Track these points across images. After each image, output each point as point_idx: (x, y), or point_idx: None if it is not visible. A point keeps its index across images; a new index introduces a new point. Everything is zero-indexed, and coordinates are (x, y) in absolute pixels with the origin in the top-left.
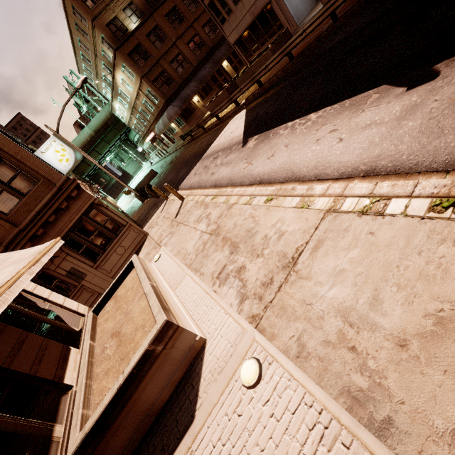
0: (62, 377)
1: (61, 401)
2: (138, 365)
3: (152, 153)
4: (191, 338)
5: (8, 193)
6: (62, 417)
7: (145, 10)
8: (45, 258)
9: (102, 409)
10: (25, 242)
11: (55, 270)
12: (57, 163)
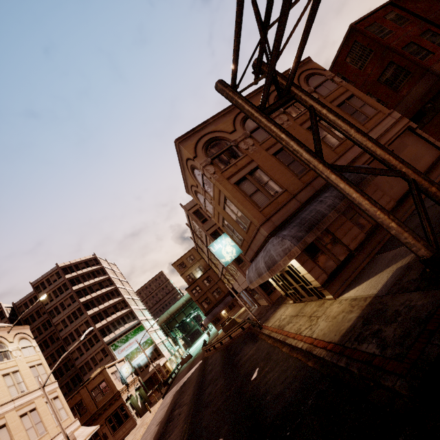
0: None
1: None
2: None
3: None
4: None
5: (101, 393)
6: None
7: (206, 267)
8: (88, 438)
9: None
10: (97, 415)
11: (100, 431)
12: (125, 373)
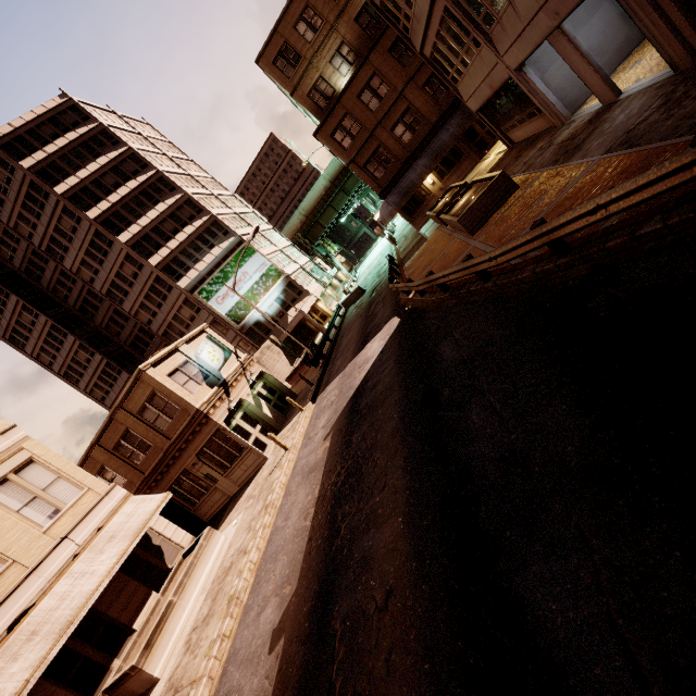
0: (134, 622)
1: (127, 640)
2: (124, 675)
3: None
4: (151, 675)
5: (162, 416)
6: (122, 653)
7: (361, 47)
8: (134, 544)
9: (112, 683)
10: (175, 452)
11: (196, 472)
12: (211, 362)
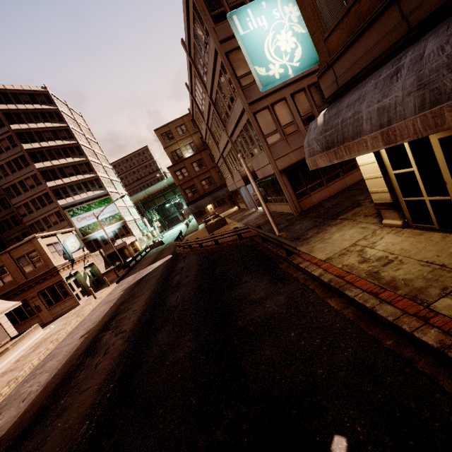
0: None
1: None
2: None
3: None
4: None
5: (31, 265)
6: None
7: (200, 147)
8: None
9: None
10: (26, 286)
11: (31, 303)
12: (70, 247)
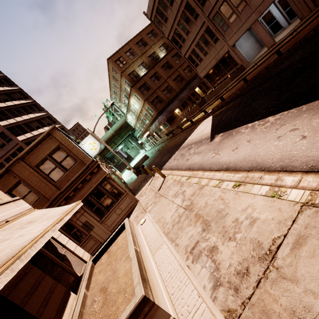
0: None
1: None
2: None
3: (147, 144)
4: (165, 317)
5: (59, 169)
6: None
7: (150, 65)
8: (67, 217)
9: None
10: (62, 200)
11: (75, 221)
12: (90, 150)
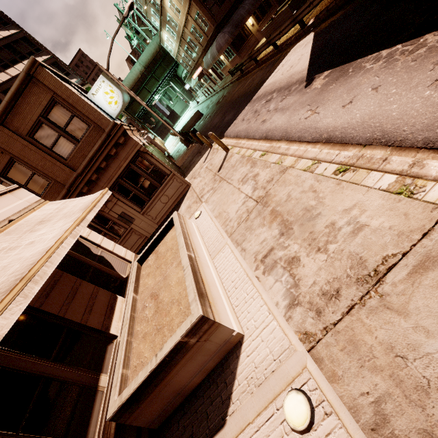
0: (108, 326)
1: (107, 350)
2: (170, 354)
3: (199, 91)
4: (227, 333)
5: (65, 139)
6: (108, 367)
7: None
8: (90, 215)
9: (136, 386)
10: (82, 186)
11: (108, 213)
12: (107, 105)
